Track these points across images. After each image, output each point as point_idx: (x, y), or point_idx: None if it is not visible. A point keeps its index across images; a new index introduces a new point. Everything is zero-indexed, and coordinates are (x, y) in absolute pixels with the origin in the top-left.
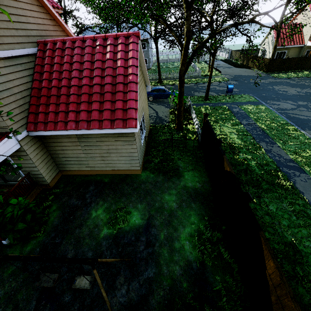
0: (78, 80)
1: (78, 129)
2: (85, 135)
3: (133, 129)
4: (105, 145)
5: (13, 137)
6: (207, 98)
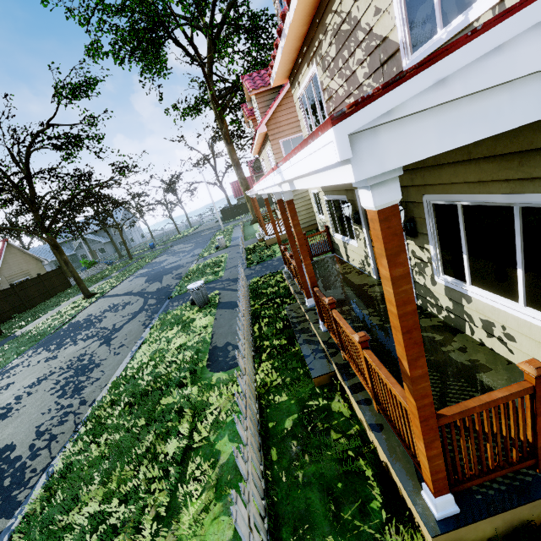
0: None
1: None
2: None
3: None
4: None
5: None
6: (131, 258)
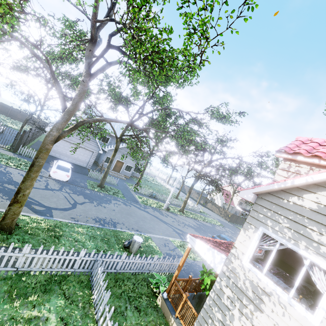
0: None
1: None
2: None
3: None
4: None
5: None
6: None
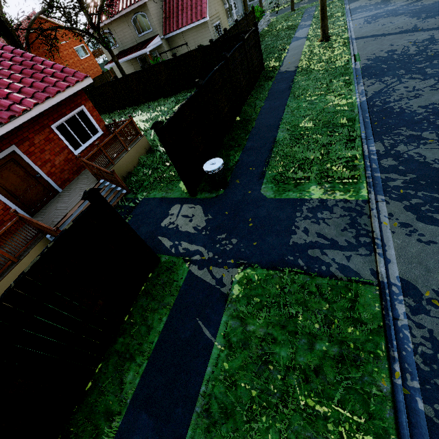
0: (181, 3)
1: (183, 27)
2: (187, 34)
3: (205, 19)
4: (196, 38)
5: (160, 37)
6: (293, 9)
